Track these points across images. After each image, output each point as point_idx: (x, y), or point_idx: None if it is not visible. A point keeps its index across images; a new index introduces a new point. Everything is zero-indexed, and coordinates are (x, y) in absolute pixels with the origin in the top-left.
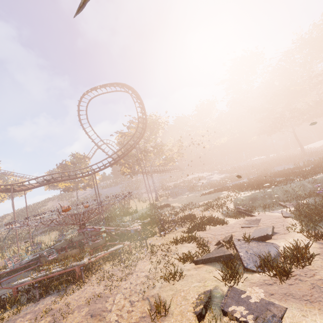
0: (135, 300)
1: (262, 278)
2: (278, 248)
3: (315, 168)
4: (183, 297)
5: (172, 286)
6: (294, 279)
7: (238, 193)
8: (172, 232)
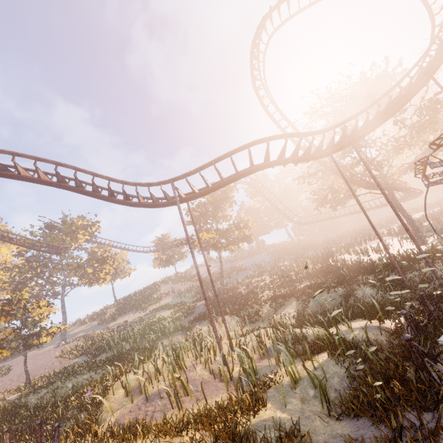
0: None
1: None
2: None
3: None
4: None
5: None
6: None
7: None
8: None
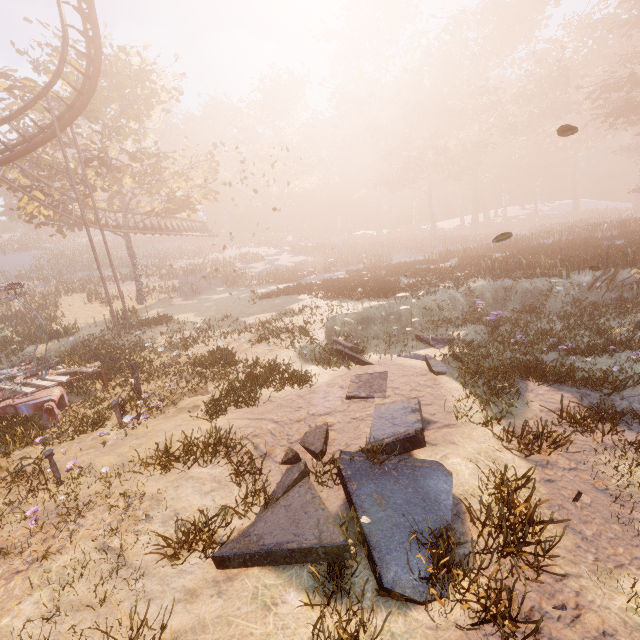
0: None
1: (442, 639)
2: (450, 479)
3: (464, 267)
4: None
5: None
6: (535, 637)
7: (333, 302)
8: (162, 411)
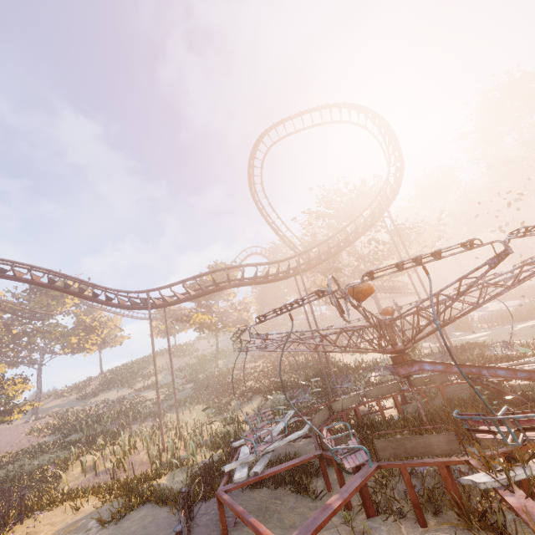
0: None
1: None
2: None
3: None
4: None
5: None
6: None
7: None
8: None
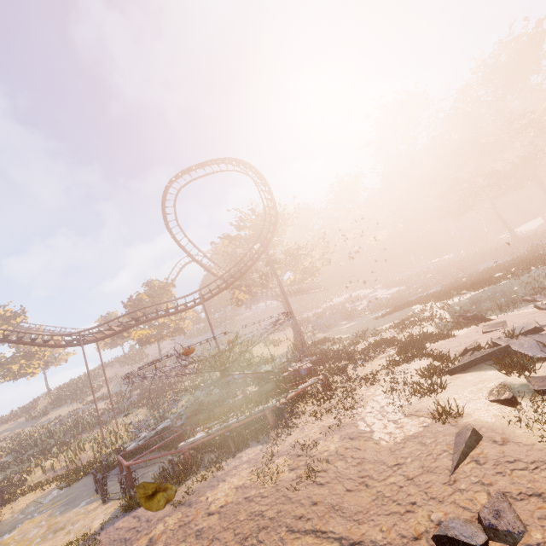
0: (395, 418)
1: None
2: None
3: None
4: (467, 399)
5: (437, 399)
6: None
7: (444, 301)
8: (371, 360)
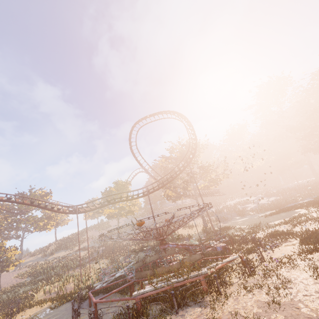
0: None
1: None
2: None
3: None
4: None
5: None
6: None
7: None
8: (277, 247)
